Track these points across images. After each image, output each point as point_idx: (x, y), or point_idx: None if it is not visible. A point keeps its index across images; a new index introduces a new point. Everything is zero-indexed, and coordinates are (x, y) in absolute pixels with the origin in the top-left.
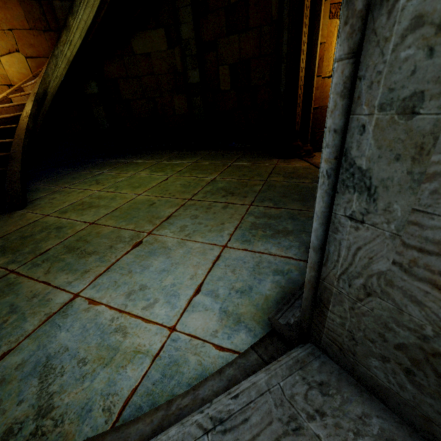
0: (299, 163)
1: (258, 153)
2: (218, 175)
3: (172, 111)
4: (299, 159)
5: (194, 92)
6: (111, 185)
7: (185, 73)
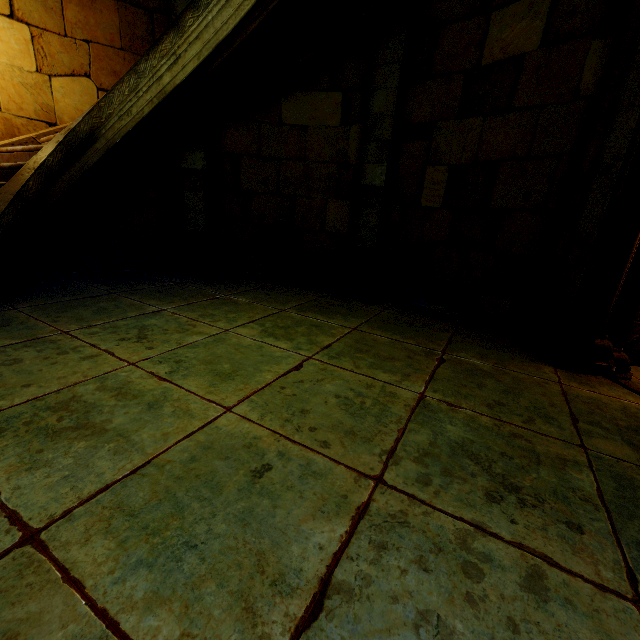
0: (624, 396)
1: (489, 337)
2: (428, 386)
3: (320, 223)
4: (609, 380)
5: (368, 201)
6: (168, 351)
7: (360, 167)
